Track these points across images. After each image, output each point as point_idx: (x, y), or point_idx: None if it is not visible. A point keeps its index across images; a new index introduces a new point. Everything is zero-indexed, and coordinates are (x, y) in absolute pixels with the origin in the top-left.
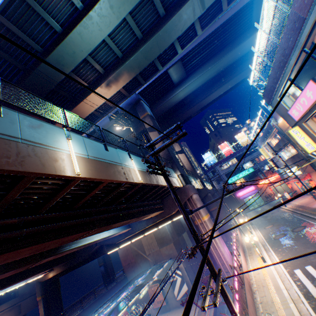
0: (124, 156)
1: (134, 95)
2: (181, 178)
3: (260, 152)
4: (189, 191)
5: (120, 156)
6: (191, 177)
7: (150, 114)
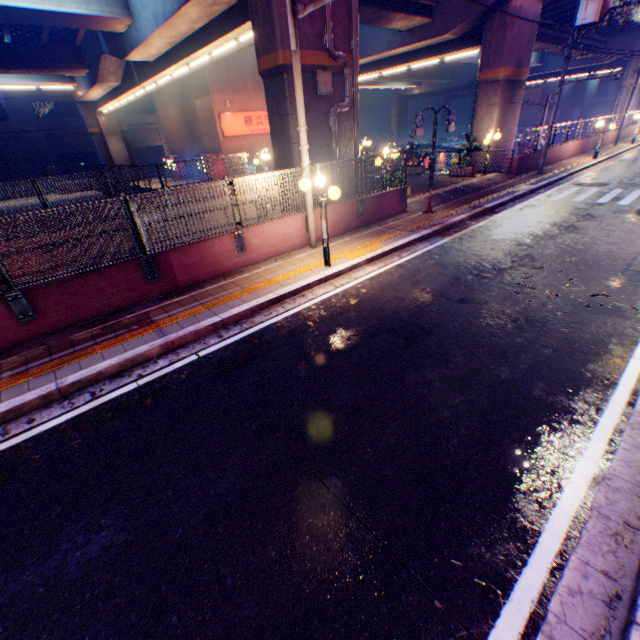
0: None
1: None
2: None
3: None
4: None
5: None
6: None
7: None
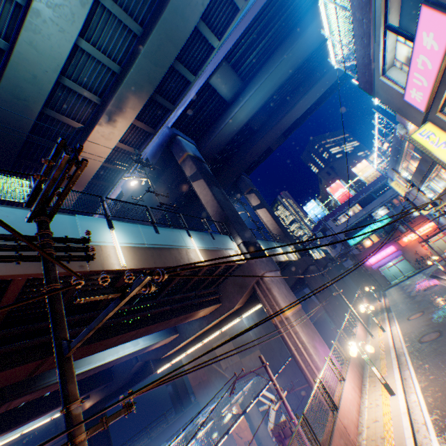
0: (93, 227)
1: (165, 129)
2: (244, 249)
3: (394, 188)
4: (257, 269)
5: (79, 228)
6: (275, 245)
7: (193, 154)
